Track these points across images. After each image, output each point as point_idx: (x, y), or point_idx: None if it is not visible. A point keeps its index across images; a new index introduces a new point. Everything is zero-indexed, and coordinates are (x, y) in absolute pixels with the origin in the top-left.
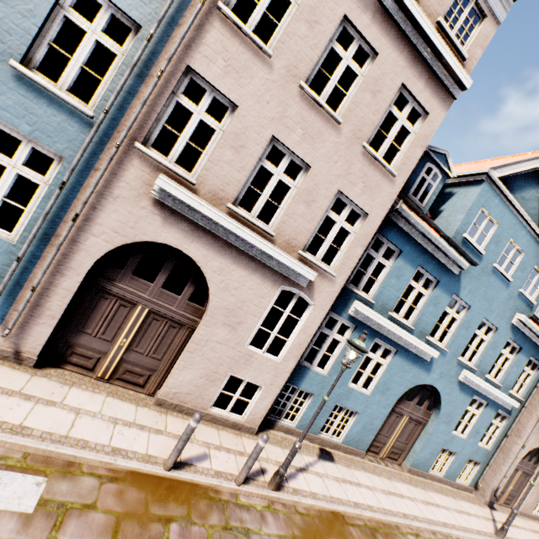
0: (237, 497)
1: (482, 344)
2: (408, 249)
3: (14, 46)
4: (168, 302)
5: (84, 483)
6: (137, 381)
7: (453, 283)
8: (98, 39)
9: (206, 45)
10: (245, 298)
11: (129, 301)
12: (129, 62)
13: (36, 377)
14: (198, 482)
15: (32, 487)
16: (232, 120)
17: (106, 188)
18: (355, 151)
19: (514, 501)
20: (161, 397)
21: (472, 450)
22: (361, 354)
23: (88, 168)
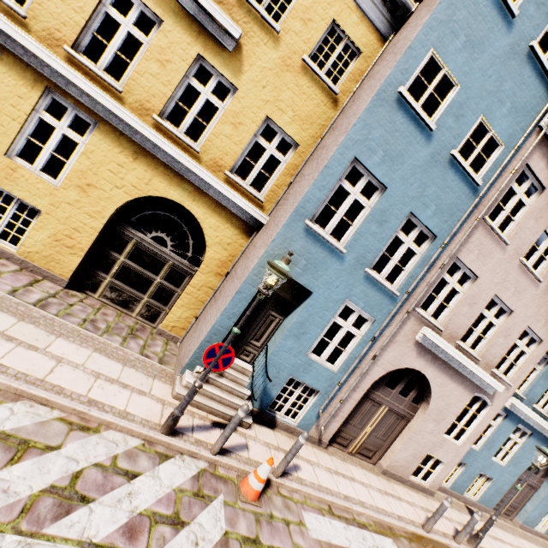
0: None
1: None
2: None
3: (369, 259)
4: (399, 403)
5: (404, 543)
6: (368, 455)
7: None
8: (409, 246)
9: (470, 242)
10: (450, 402)
11: (377, 403)
12: (424, 259)
13: (331, 456)
14: (440, 541)
15: (392, 546)
16: (473, 287)
17: (392, 336)
18: (545, 298)
19: None
20: (385, 468)
21: None
22: None
23: (385, 325)
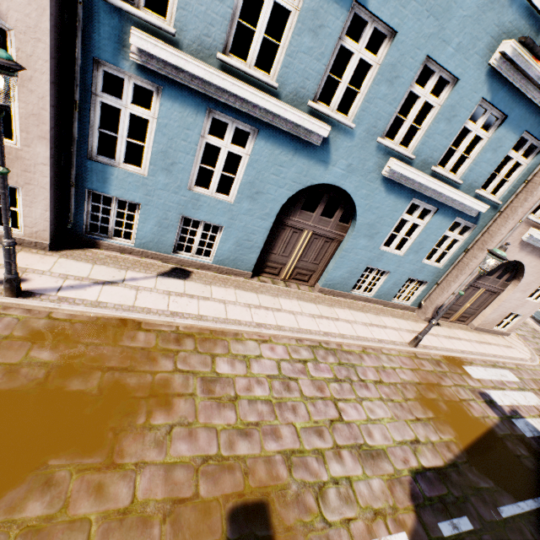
0: None
1: (428, 115)
2: None
3: None
4: None
5: None
6: None
7: None
8: None
9: None
10: None
11: None
12: None
13: None
14: None
15: None
16: None
17: None
18: None
19: (473, 319)
20: None
21: (414, 269)
22: None
23: None
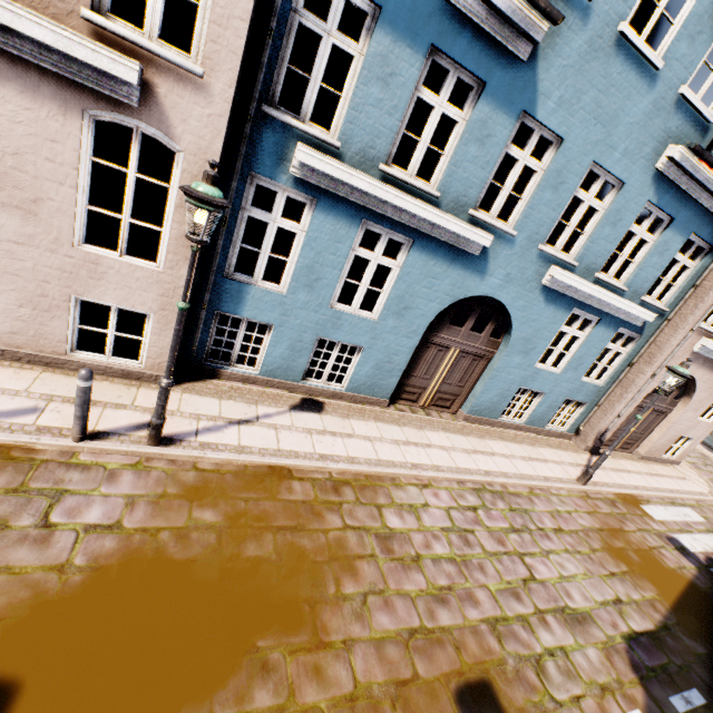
0: (75, 456)
1: (592, 219)
2: (395, 2)
3: None
4: None
5: None
6: None
7: (520, 85)
8: None
9: None
10: (17, 146)
11: None
12: None
13: None
14: None
15: None
16: None
17: None
18: None
19: (638, 445)
20: None
21: (572, 388)
22: (206, 208)
23: None
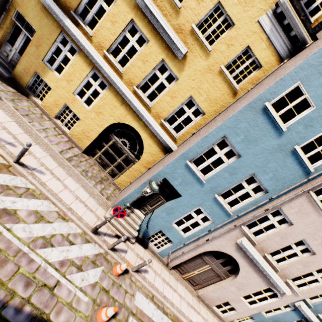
0: None
1: None
2: None
3: (219, 190)
4: (219, 268)
5: None
6: (193, 283)
7: None
8: (248, 191)
9: (293, 202)
10: (251, 283)
11: (205, 262)
12: (256, 201)
13: (170, 274)
14: None
15: None
16: (287, 228)
17: (222, 234)
18: None
19: None
20: (199, 294)
21: None
22: None
23: (219, 226)
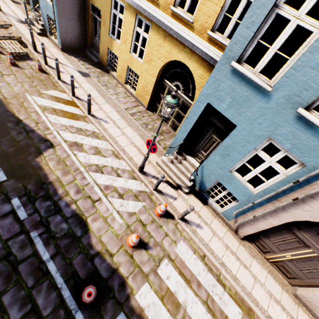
0: None
1: None
2: None
3: (305, 98)
4: None
5: None
6: (285, 273)
7: None
8: None
9: None
10: None
11: (304, 243)
12: None
13: (240, 245)
14: None
15: (237, 313)
16: None
17: None
18: None
19: None
20: (298, 294)
21: None
22: None
23: None
